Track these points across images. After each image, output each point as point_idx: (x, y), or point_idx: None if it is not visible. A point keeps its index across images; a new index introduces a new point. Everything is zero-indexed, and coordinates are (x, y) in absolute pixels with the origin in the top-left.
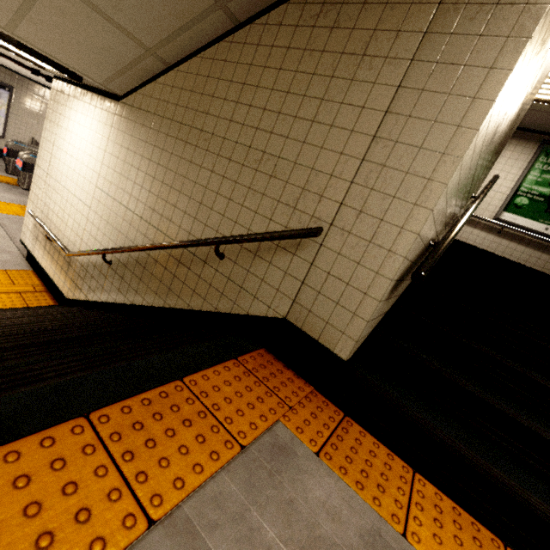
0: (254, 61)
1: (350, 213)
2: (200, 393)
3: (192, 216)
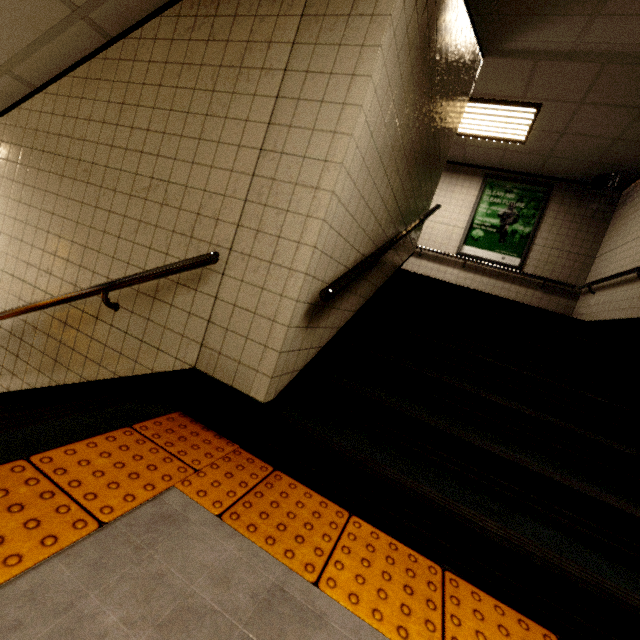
0: (132, 78)
1: (248, 234)
2: (54, 470)
3: (76, 264)
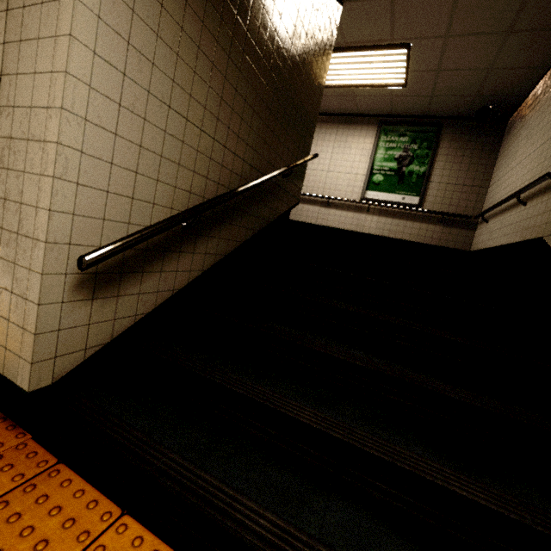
0: None
1: None
2: None
3: None
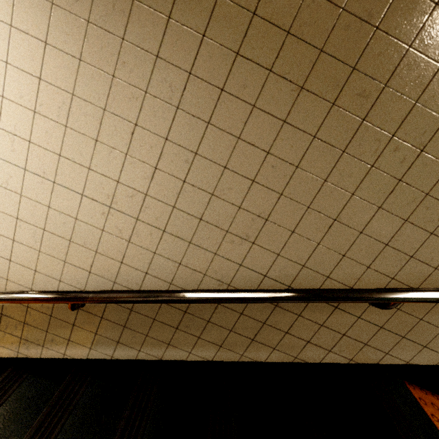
0: None
1: None
2: None
3: (311, 240)
